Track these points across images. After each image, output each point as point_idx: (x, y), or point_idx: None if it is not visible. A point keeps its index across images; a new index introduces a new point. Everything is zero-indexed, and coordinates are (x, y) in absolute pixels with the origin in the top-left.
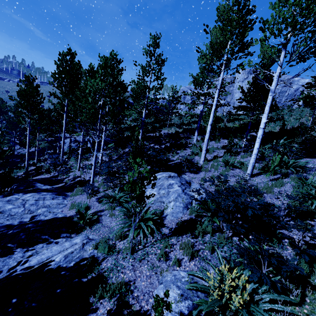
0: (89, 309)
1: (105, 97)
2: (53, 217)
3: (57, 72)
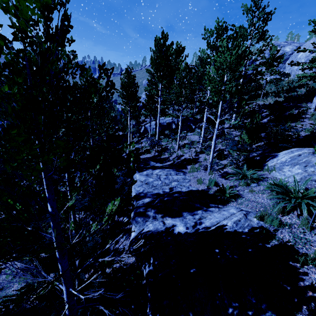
0: (298, 271)
1: (235, 71)
2: (189, 189)
3: (153, 59)
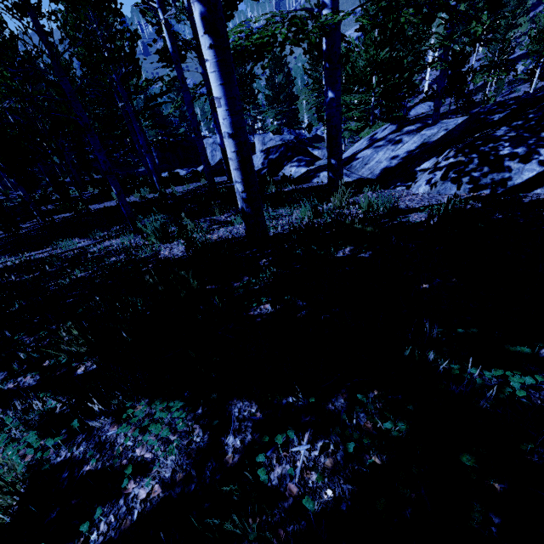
0: None
1: None
2: None
3: None
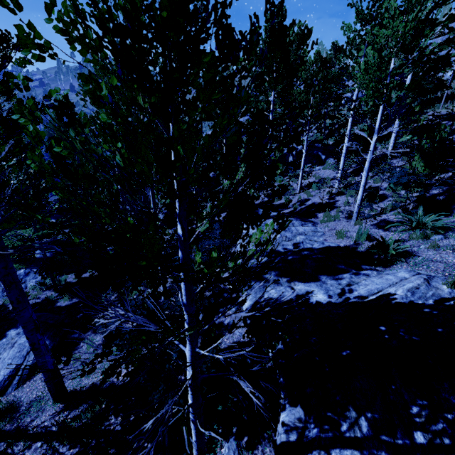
0: None
1: (412, 50)
2: (325, 246)
3: None
